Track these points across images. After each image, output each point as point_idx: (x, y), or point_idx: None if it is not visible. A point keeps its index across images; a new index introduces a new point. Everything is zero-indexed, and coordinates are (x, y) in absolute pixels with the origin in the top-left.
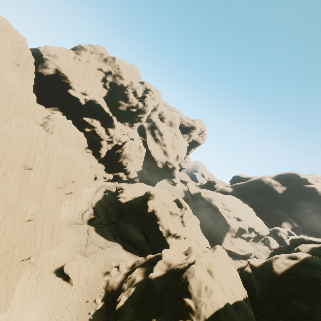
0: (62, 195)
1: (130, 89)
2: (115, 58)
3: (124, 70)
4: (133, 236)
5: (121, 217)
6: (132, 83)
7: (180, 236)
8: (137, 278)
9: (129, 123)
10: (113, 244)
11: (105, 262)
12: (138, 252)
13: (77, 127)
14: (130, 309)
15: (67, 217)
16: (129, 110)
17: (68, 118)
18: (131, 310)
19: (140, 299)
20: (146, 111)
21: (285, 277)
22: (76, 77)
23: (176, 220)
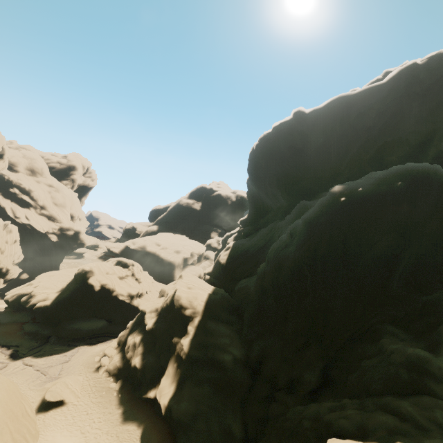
0: None
1: None
2: None
3: None
4: (92, 327)
5: (55, 324)
6: None
7: (143, 293)
8: (136, 340)
9: None
10: (74, 351)
11: (84, 366)
12: (109, 337)
13: None
14: (150, 356)
15: None
16: None
17: None
18: (151, 355)
19: (152, 346)
20: None
21: (228, 262)
22: None
23: (130, 282)
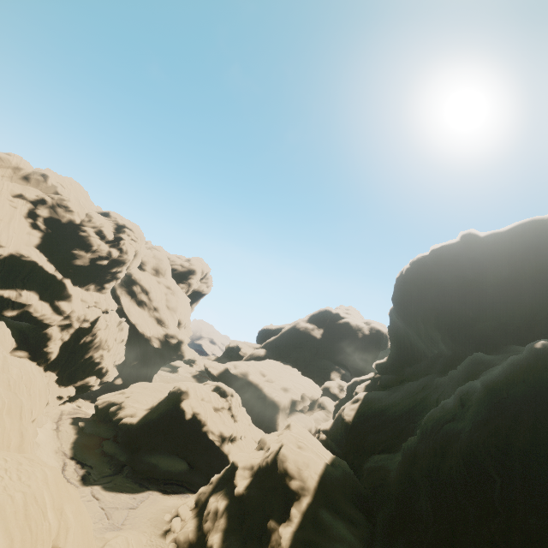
0: None
1: (88, 227)
2: (47, 175)
3: (70, 197)
4: (171, 468)
5: (133, 451)
6: (89, 217)
7: (237, 437)
8: (219, 506)
9: (96, 284)
10: (144, 495)
11: (151, 522)
12: (186, 489)
13: None
14: (233, 538)
15: None
16: (94, 264)
17: None
18: (235, 538)
19: (238, 523)
20: (126, 260)
21: (356, 421)
22: None
23: (225, 417)
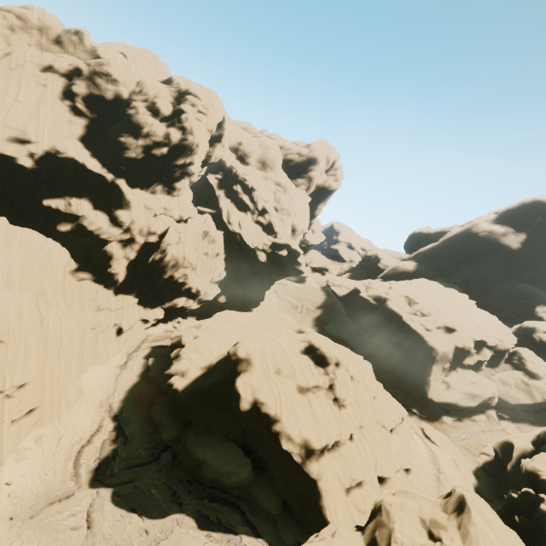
0: None
1: (138, 101)
2: (81, 32)
3: (110, 58)
4: (221, 478)
5: (185, 423)
6: (140, 86)
7: (340, 441)
8: None
9: (163, 184)
10: (167, 525)
11: None
12: (242, 519)
13: (37, 227)
14: None
15: (25, 490)
16: (150, 154)
17: (7, 211)
18: None
19: None
20: (193, 145)
21: None
22: None
23: (320, 405)
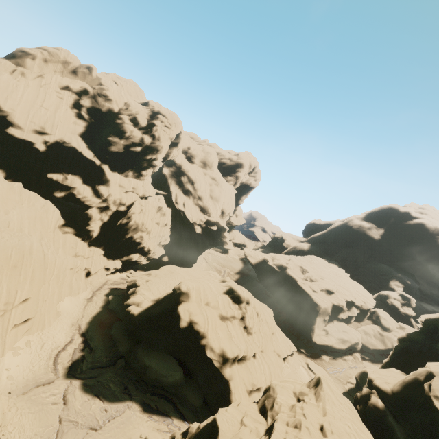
0: (4, 332)
1: (125, 115)
2: (91, 67)
3: (109, 86)
4: (161, 378)
5: (136, 341)
6: (127, 105)
7: (247, 356)
8: None
9: (134, 171)
10: (120, 407)
11: None
12: (174, 408)
13: (39, 192)
14: None
15: (19, 376)
16: (128, 150)
17: (19, 178)
18: None
19: None
20: (159, 147)
21: None
22: (18, 105)
23: (234, 329)
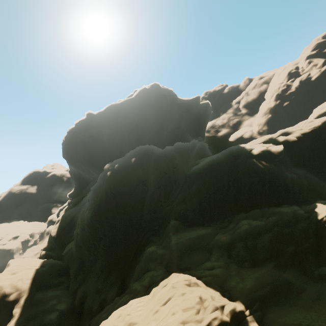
0: None
1: None
2: None
3: None
4: None
5: None
6: None
7: None
8: None
9: None
10: None
11: None
12: None
13: None
14: None
15: None
16: None
17: None
18: None
19: None
20: None
21: (58, 233)
22: None
23: None
